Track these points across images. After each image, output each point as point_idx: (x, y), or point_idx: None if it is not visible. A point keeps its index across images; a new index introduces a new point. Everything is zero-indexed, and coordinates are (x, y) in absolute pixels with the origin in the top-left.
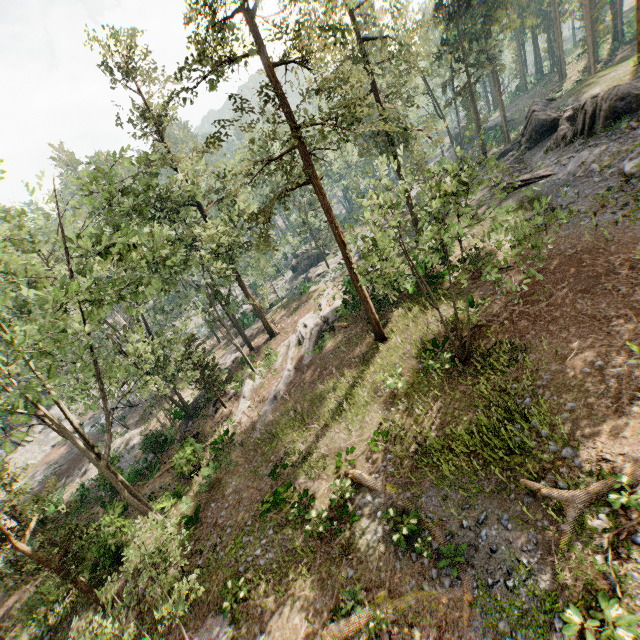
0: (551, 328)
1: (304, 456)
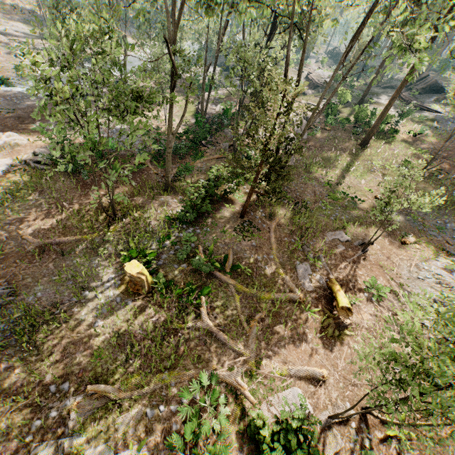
0: None
1: (336, 183)
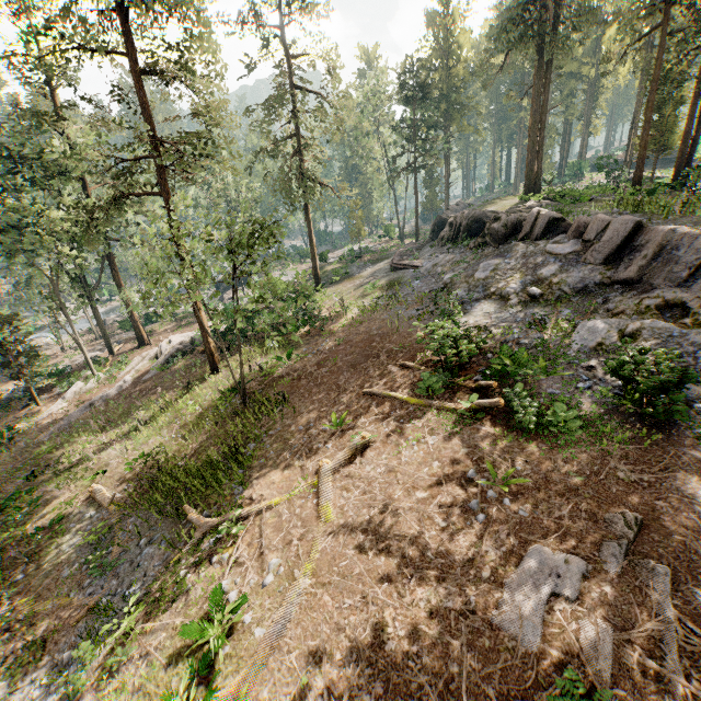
0: (314, 390)
1: (72, 466)
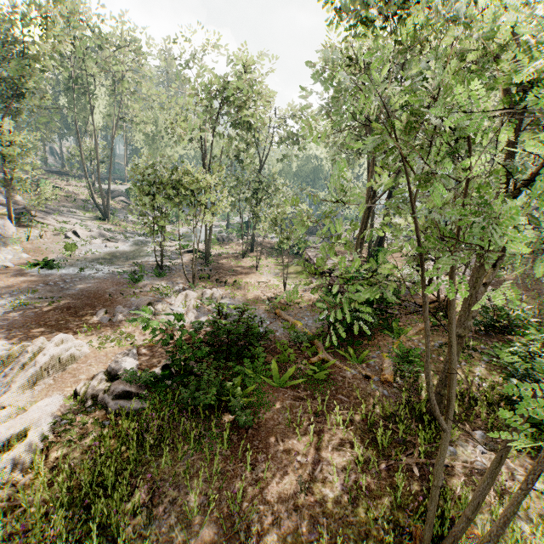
0: None
1: None
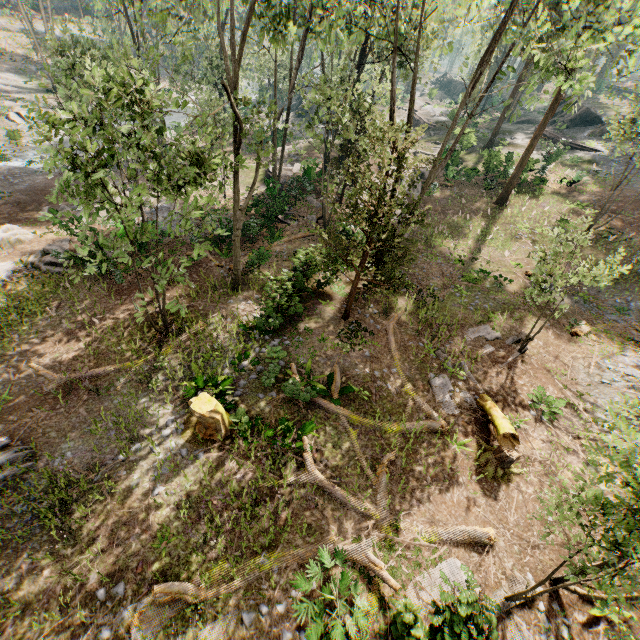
0: (639, 229)
1: (471, 259)
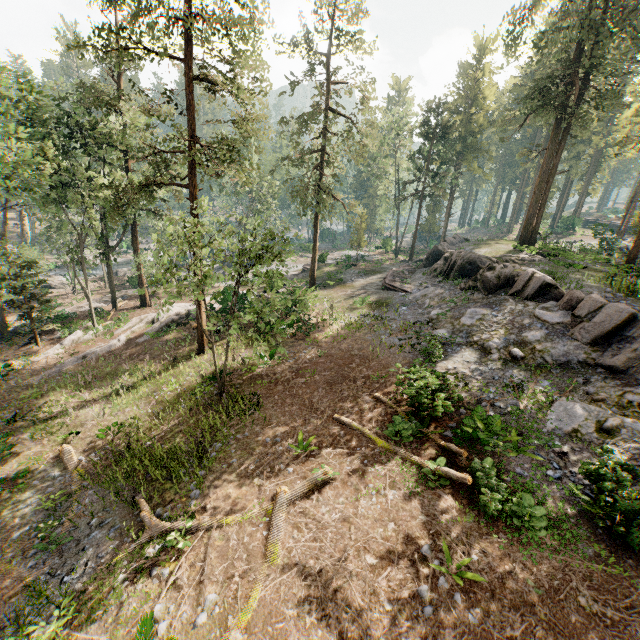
0: (287, 400)
1: (51, 417)
